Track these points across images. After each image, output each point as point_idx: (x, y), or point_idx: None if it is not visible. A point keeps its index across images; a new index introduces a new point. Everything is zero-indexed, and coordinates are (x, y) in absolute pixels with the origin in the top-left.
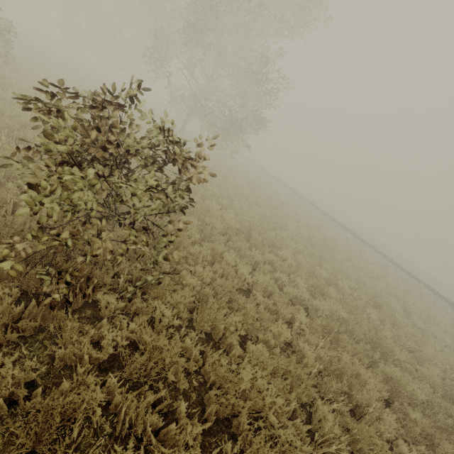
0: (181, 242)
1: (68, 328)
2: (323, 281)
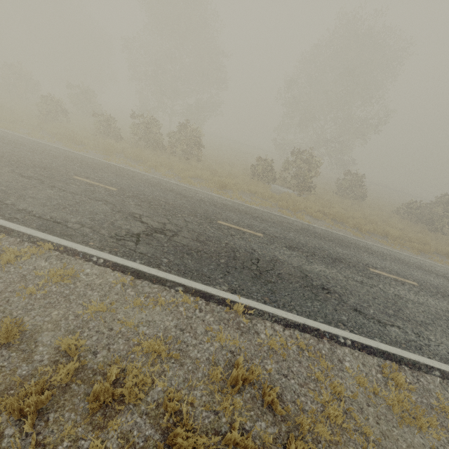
0: None
1: None
2: None
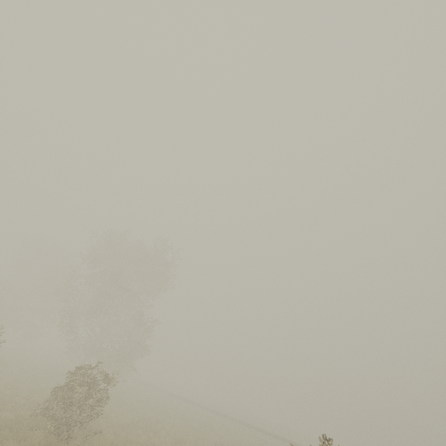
0: (98, 429)
1: (71, 444)
2: (187, 443)
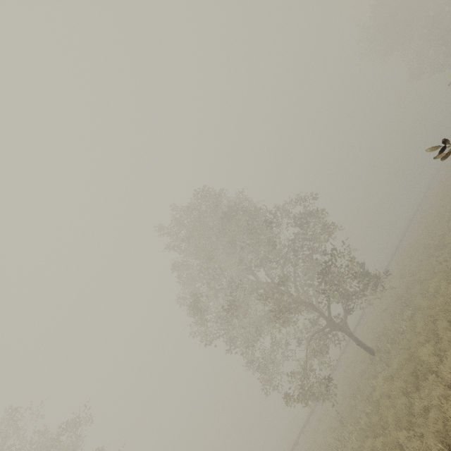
0: None
1: None
2: None
